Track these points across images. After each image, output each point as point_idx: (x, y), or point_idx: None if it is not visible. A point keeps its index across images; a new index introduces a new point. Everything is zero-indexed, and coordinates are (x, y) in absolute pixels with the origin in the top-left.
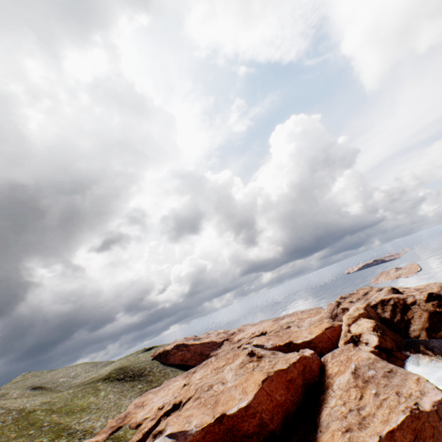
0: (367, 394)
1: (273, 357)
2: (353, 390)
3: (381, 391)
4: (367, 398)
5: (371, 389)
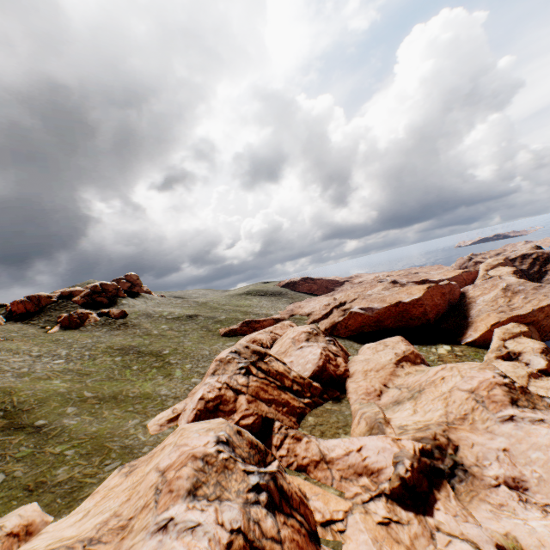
0: (515, 299)
1: None
2: (501, 299)
3: (529, 296)
4: (515, 301)
5: (519, 296)
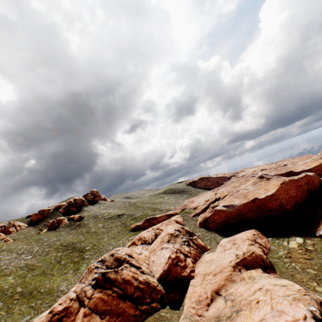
0: None
1: (278, 178)
2: None
3: None
4: None
5: None
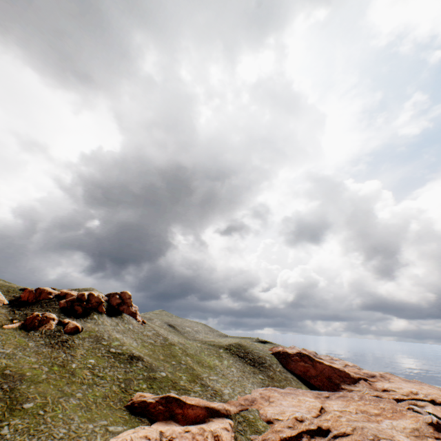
0: None
1: None
2: None
3: None
4: None
5: None
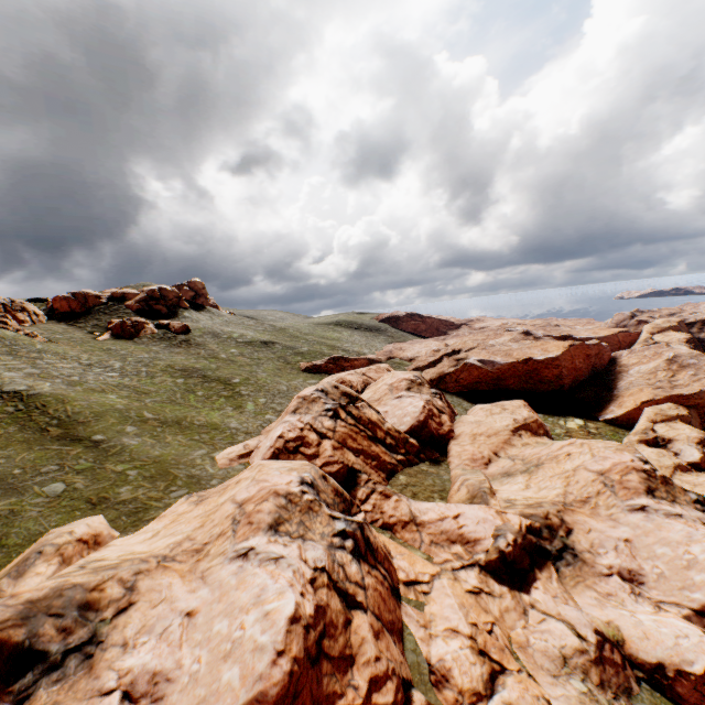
0: (681, 375)
1: None
2: (663, 372)
3: (700, 373)
4: (681, 377)
5: (687, 372)
